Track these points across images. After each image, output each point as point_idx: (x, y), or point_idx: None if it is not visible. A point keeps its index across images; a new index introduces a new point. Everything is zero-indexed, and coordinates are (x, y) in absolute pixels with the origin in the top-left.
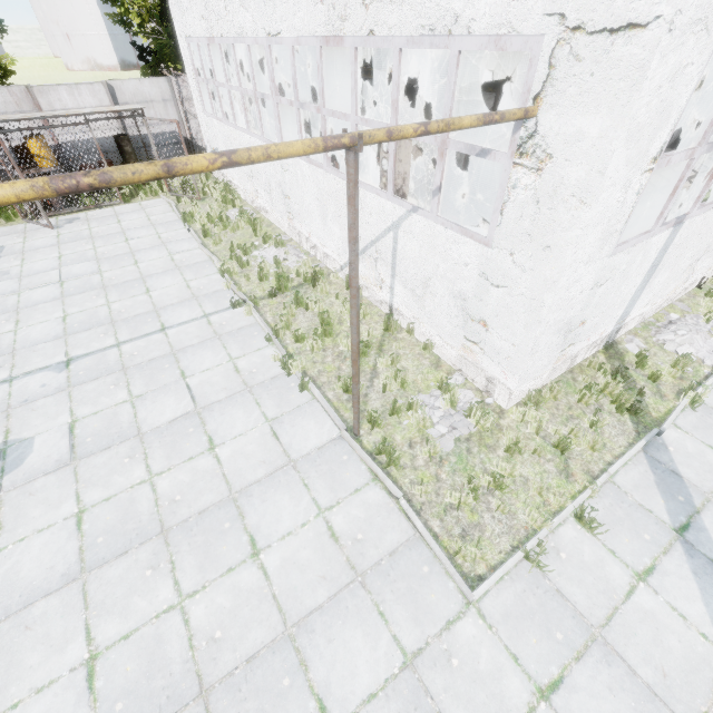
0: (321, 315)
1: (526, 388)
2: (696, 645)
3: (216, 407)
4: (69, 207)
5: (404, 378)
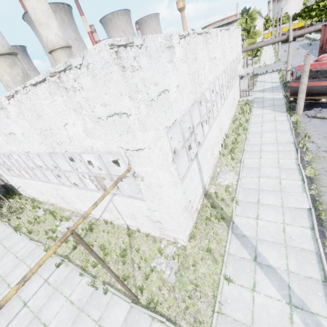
0: (100, 248)
1: (187, 233)
2: (278, 306)
3: None
4: None
5: (145, 257)
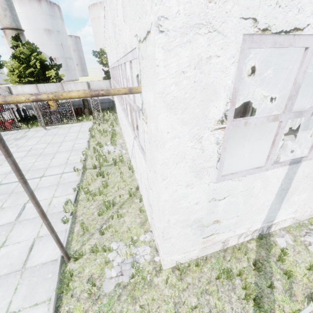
0: (102, 182)
1: (178, 257)
2: None
3: (24, 222)
4: (57, 123)
5: (115, 229)
